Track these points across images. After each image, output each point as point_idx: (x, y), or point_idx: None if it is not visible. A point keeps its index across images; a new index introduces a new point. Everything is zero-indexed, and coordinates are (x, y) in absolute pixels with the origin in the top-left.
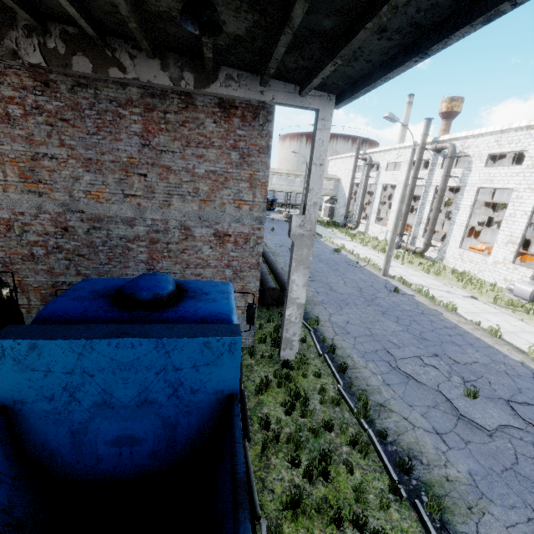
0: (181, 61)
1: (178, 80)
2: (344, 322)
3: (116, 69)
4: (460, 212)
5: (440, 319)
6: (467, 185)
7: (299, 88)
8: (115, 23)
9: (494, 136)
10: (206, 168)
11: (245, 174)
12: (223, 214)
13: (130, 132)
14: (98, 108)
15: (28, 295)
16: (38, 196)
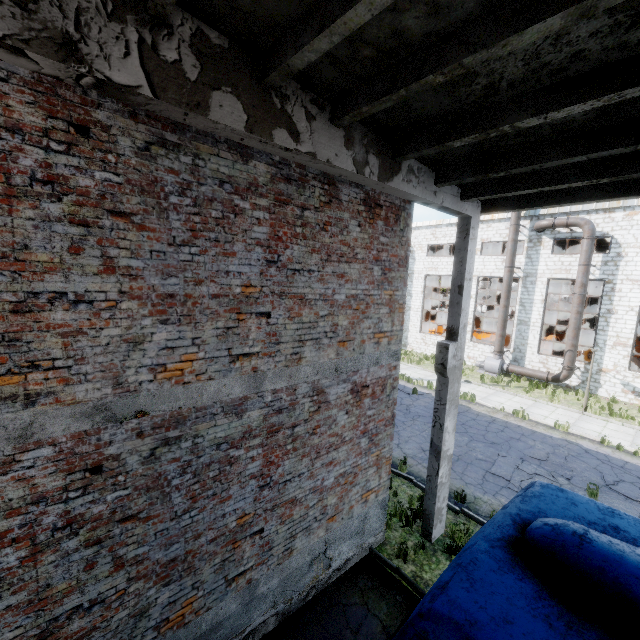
0: (367, 137)
1: (361, 165)
2: (420, 451)
3: (284, 132)
4: (413, 298)
5: (477, 415)
6: (415, 273)
7: (463, 192)
8: (328, 57)
9: (429, 229)
10: (347, 291)
11: (385, 296)
12: (361, 357)
13: (250, 239)
14: (195, 192)
15: None
16: (22, 405)
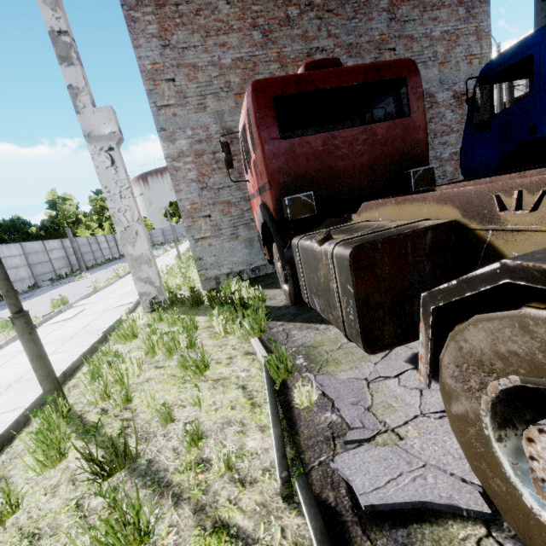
0: None
1: None
2: None
3: None
4: None
5: None
6: None
7: None
8: None
9: None
10: (440, 29)
11: (472, 28)
12: (458, 74)
13: (379, 9)
14: None
15: None
16: None
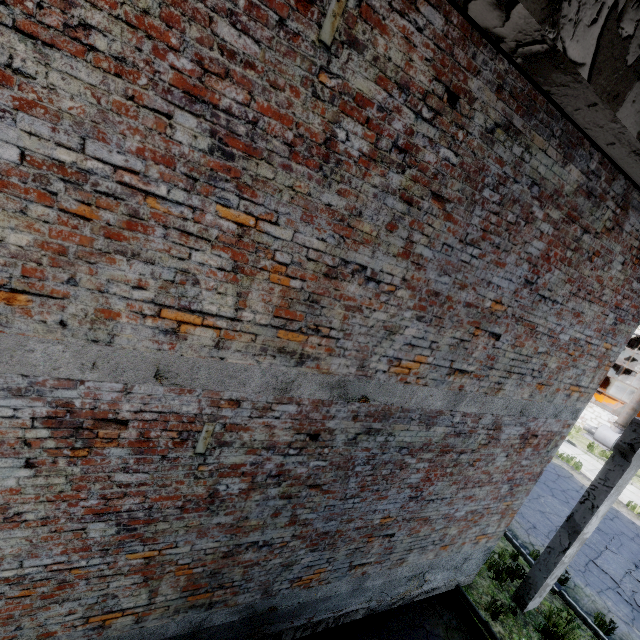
0: None
1: None
2: None
3: None
4: None
5: (581, 487)
6: None
7: None
8: None
9: None
10: (573, 333)
11: (602, 348)
12: (547, 405)
13: (524, 252)
14: (506, 189)
15: (156, 585)
16: (294, 363)
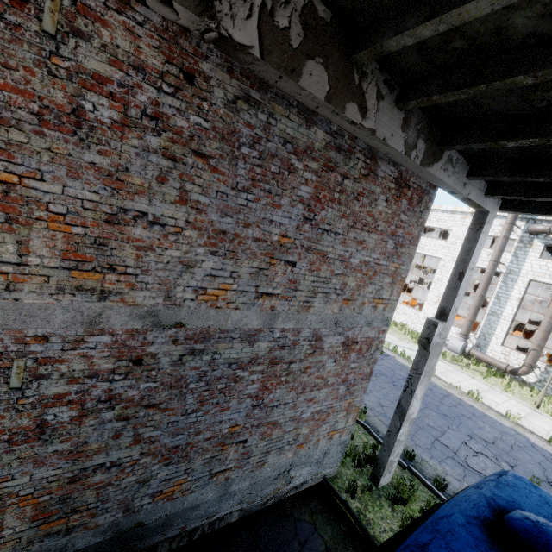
0: (421, 123)
1: (410, 147)
2: (378, 405)
3: (355, 106)
4: None
5: (434, 386)
6: None
7: (490, 188)
8: (417, 43)
9: None
10: (361, 257)
11: (392, 267)
12: (358, 317)
13: (295, 196)
14: (263, 146)
15: None
16: (97, 298)
